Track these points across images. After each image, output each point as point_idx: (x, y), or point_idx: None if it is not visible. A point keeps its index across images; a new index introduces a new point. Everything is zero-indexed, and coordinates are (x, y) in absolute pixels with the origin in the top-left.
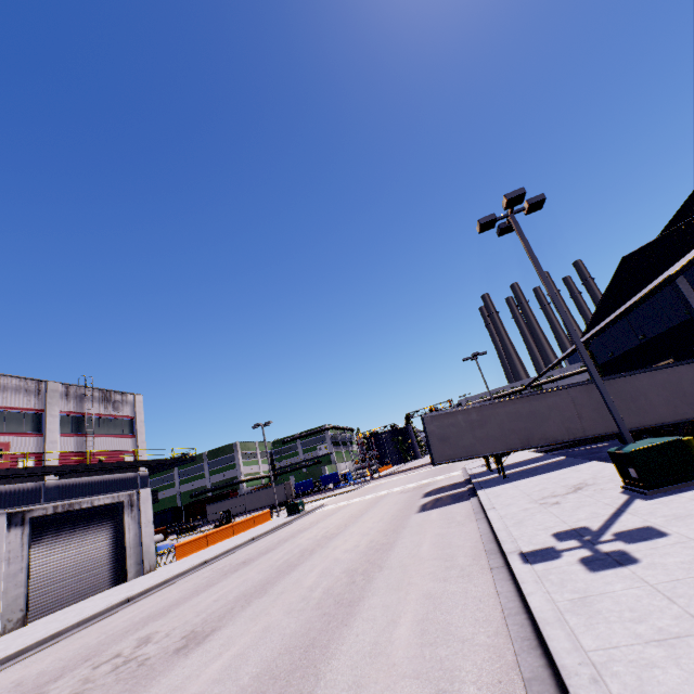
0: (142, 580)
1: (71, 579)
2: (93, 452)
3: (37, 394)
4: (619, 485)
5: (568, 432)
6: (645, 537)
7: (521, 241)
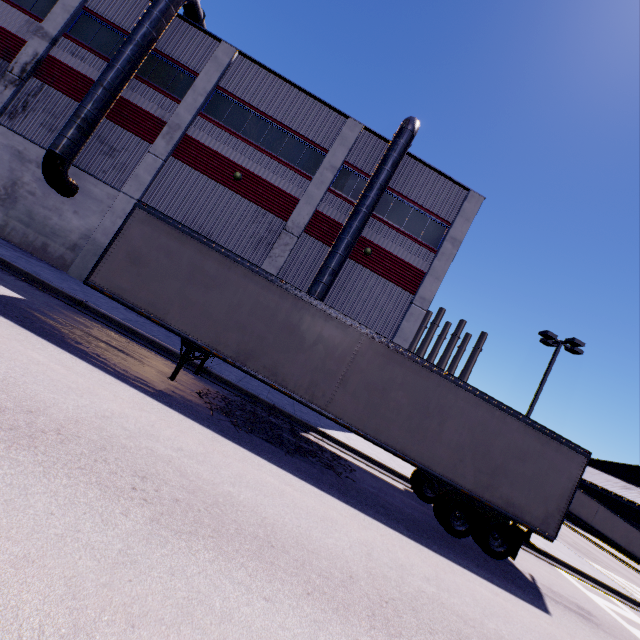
0: None
1: None
2: None
3: None
4: None
5: (587, 518)
6: None
7: None
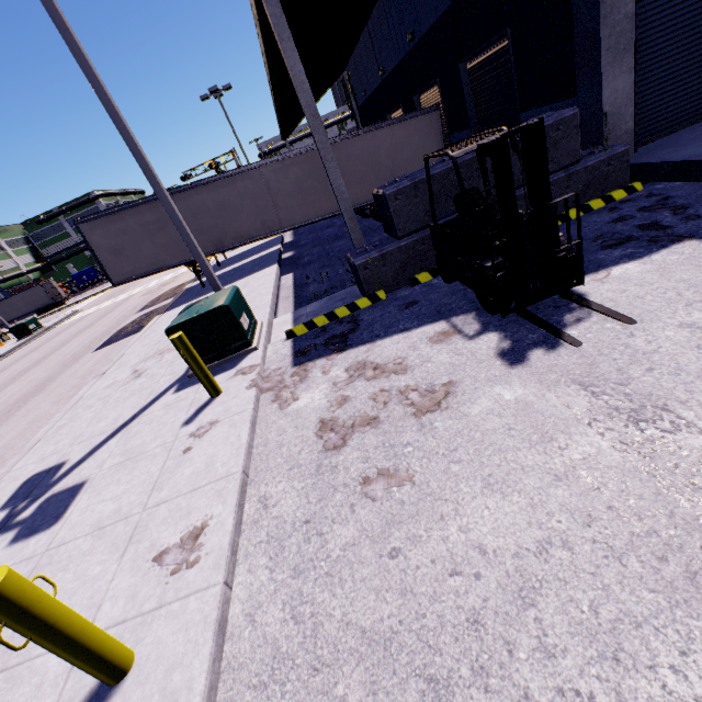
0: None
1: None
2: None
3: None
4: None
5: (264, 226)
6: (42, 524)
7: None
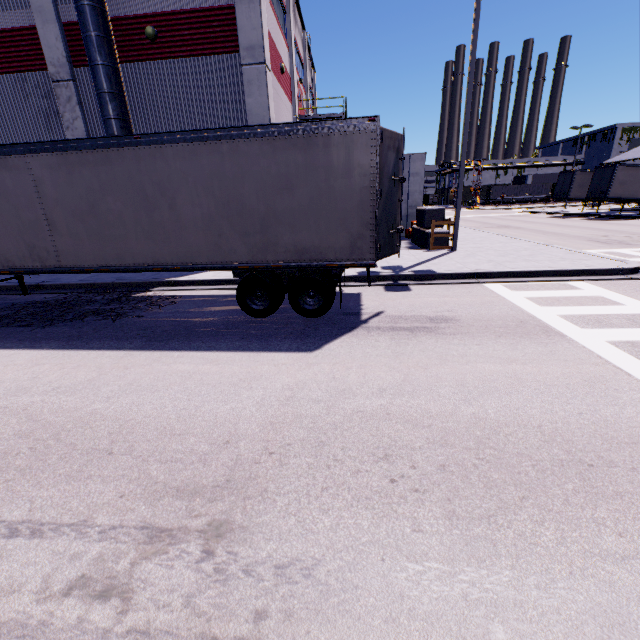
0: None
1: None
2: None
3: (302, 44)
4: None
5: None
6: None
7: None
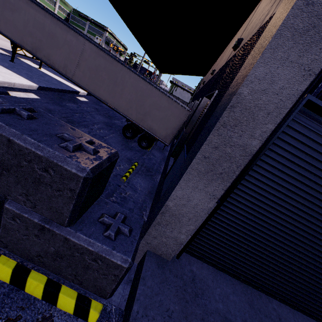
0: None
1: None
2: None
3: None
4: None
5: (64, 68)
6: None
7: None
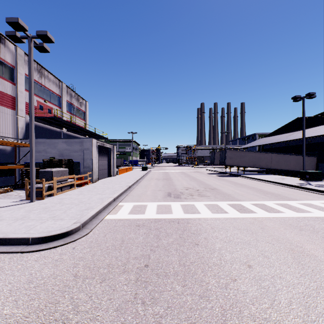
0: (122, 177)
1: (102, 170)
2: (75, 123)
3: (59, 87)
4: (298, 179)
5: (266, 166)
6: (323, 185)
7: (302, 107)
